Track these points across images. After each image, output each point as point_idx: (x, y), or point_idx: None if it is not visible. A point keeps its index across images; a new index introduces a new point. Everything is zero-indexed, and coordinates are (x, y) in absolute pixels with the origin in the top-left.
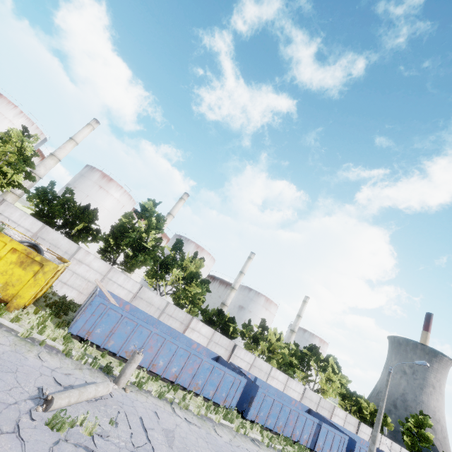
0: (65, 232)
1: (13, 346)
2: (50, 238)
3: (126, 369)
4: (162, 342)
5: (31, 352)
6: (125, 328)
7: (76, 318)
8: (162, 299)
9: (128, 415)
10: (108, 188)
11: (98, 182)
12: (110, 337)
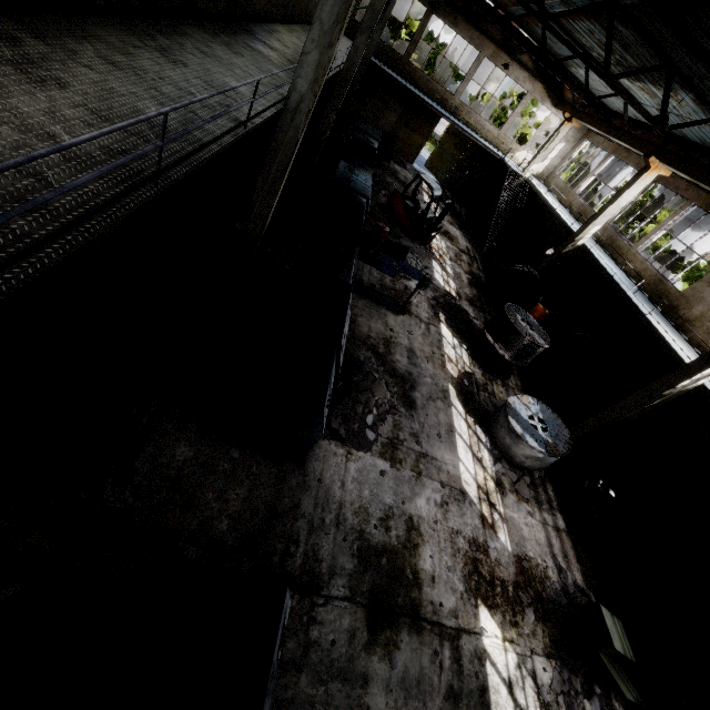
0: None
1: None
2: None
3: None
4: None
5: None
6: None
7: None
8: None
9: None
10: None
11: None
12: None
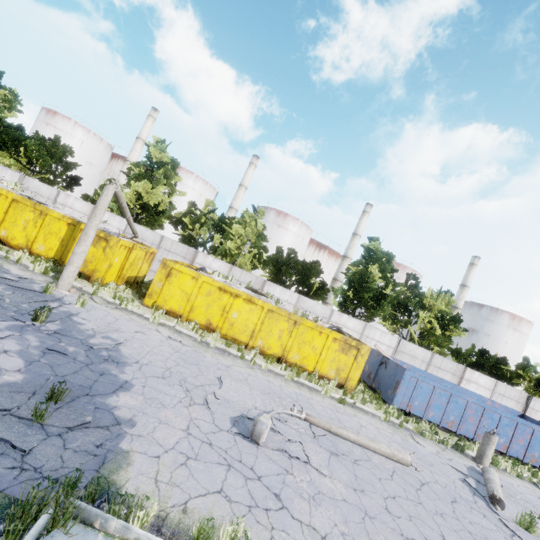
0: (297, 291)
1: (395, 433)
2: (307, 306)
3: (486, 451)
4: (482, 412)
5: (408, 438)
6: (440, 399)
7: (391, 392)
8: (425, 350)
9: (534, 506)
10: (285, 224)
11: (275, 221)
12: (428, 408)
